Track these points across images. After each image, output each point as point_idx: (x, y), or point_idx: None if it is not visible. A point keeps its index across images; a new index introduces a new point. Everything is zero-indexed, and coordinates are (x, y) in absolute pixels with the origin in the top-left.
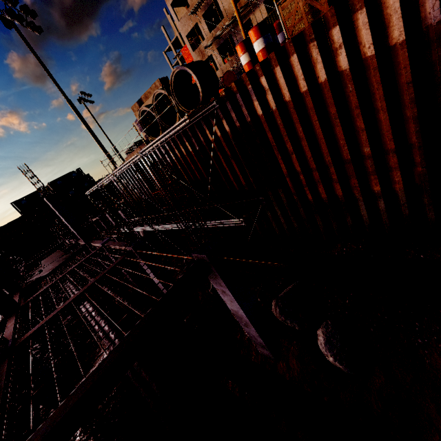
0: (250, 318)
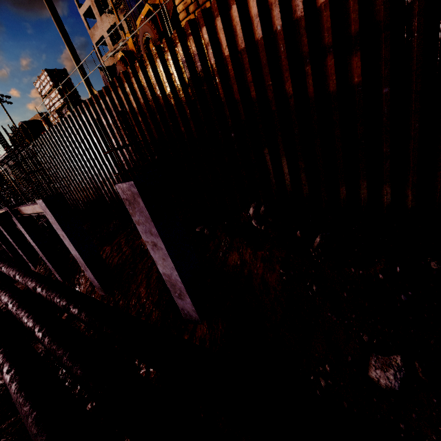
0: (17, 244)
